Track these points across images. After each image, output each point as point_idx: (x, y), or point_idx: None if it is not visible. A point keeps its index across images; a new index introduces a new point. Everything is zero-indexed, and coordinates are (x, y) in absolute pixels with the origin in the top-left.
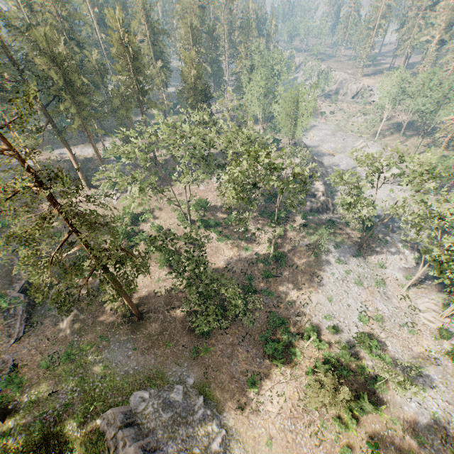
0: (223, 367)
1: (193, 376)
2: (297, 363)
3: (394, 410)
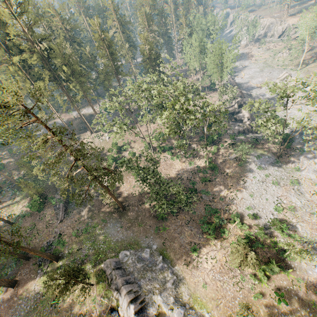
0: (175, 239)
1: (156, 244)
2: (225, 238)
3: (299, 273)
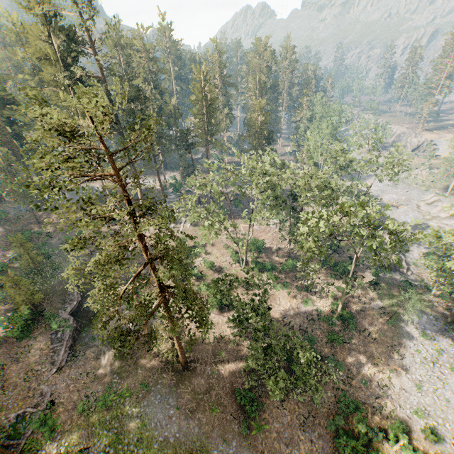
0: None
1: None
2: None
3: None
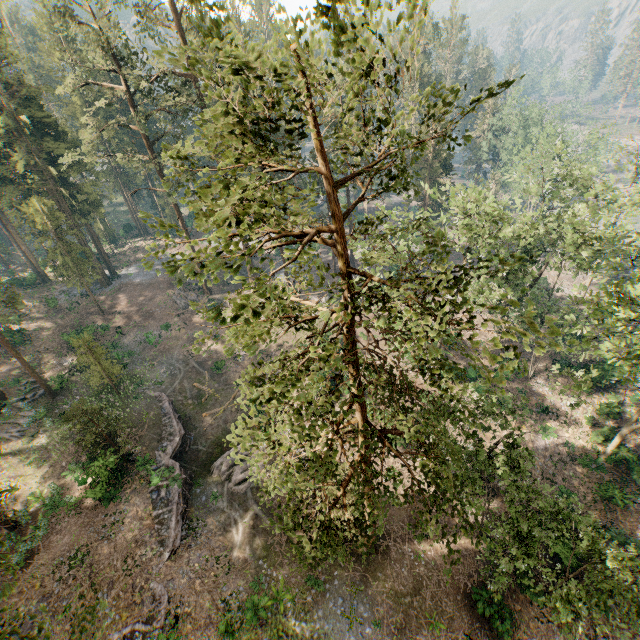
0: None
1: None
2: None
3: None
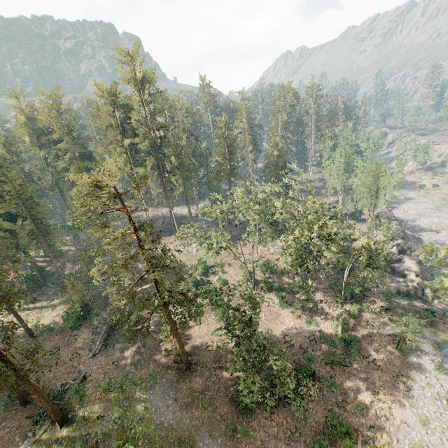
0: None
1: None
2: None
3: None
